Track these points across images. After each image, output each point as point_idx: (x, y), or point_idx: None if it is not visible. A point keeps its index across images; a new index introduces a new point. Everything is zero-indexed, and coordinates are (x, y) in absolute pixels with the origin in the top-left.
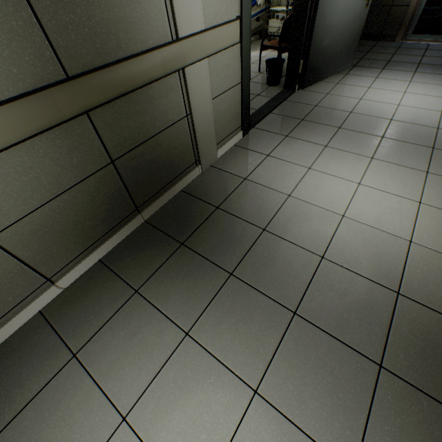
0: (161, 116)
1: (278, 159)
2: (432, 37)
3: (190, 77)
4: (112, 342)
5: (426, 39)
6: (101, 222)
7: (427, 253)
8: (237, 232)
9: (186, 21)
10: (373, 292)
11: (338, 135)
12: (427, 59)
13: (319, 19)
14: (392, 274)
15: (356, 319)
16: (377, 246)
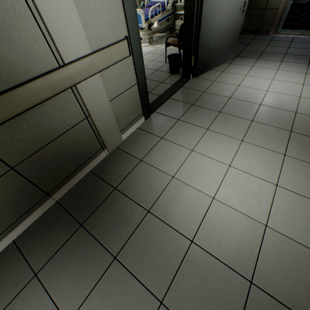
0: (59, 123)
1: (169, 141)
2: (296, 31)
3: (84, 89)
4: None
5: (292, 33)
6: (9, 213)
7: (279, 239)
8: (126, 213)
9: (70, 49)
10: (230, 280)
11: (218, 118)
12: (291, 49)
13: (203, 27)
14: (248, 261)
15: None
16: (238, 230)
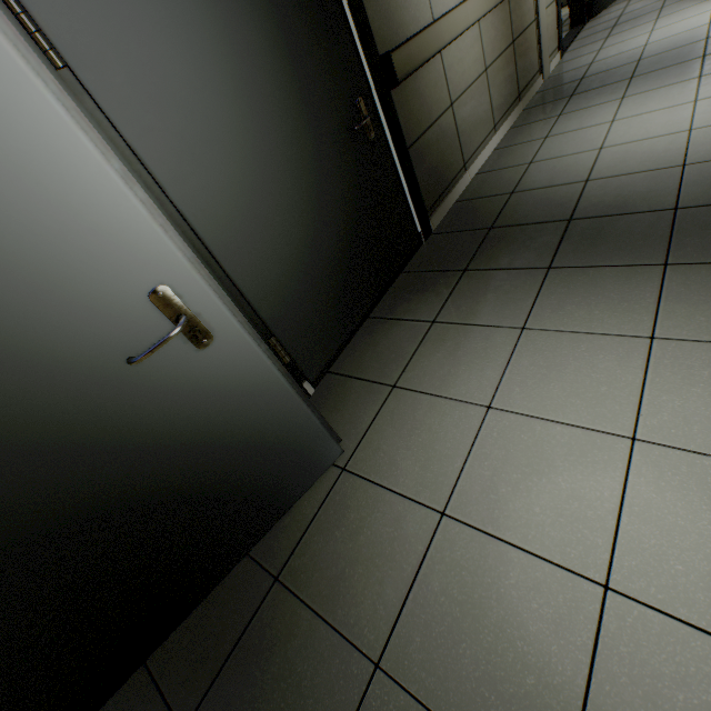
0: (526, 15)
1: (612, 46)
2: None
3: None
4: (568, 125)
5: None
6: (508, 94)
7: None
8: (614, 73)
9: None
10: None
11: (664, 11)
12: None
13: None
14: None
15: None
16: None
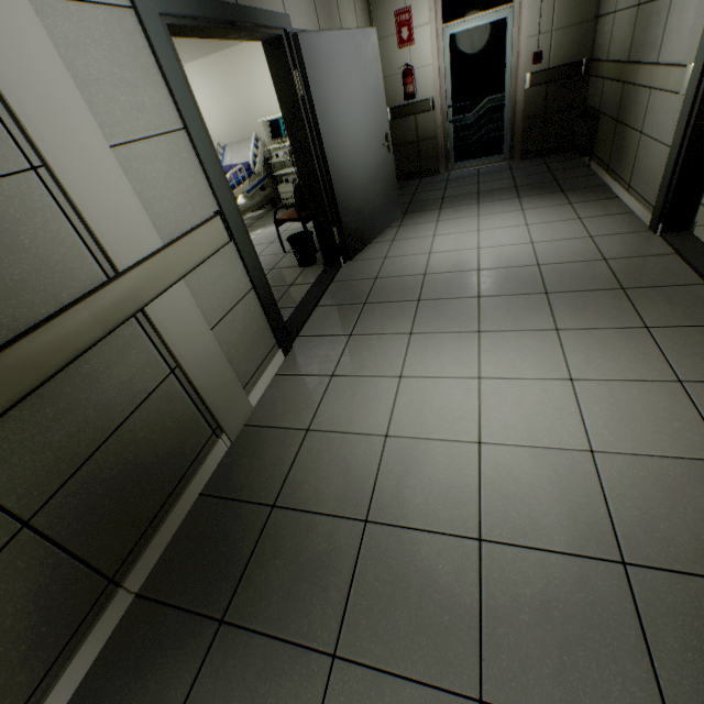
0: (119, 394)
1: (350, 376)
2: (478, 161)
3: (160, 314)
4: None
5: (473, 164)
6: (22, 662)
7: (623, 464)
8: (320, 546)
9: (126, 246)
10: (587, 579)
11: (421, 311)
12: (484, 185)
13: (337, 179)
14: (597, 526)
15: (589, 659)
16: (551, 479)
